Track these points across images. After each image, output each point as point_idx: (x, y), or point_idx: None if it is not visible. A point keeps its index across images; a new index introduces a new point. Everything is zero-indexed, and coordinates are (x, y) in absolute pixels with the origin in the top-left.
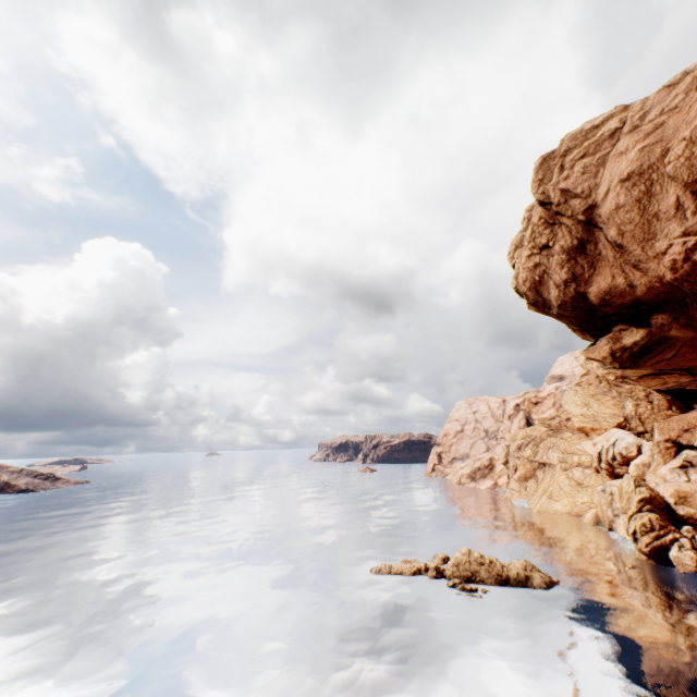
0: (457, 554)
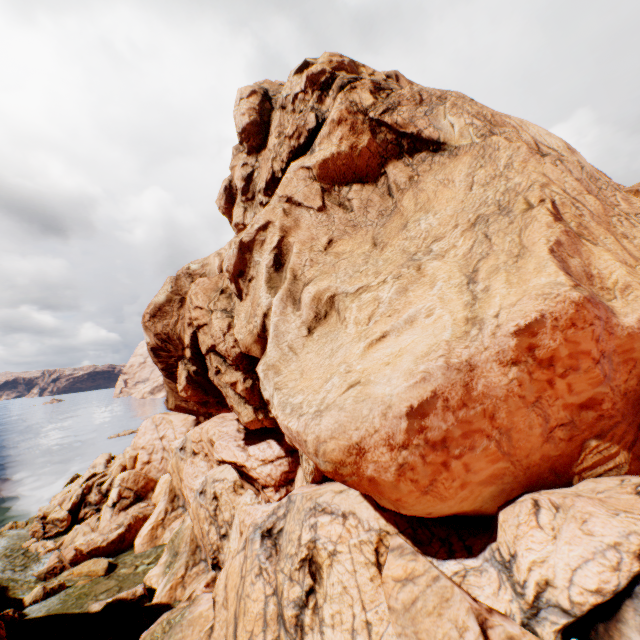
0: None
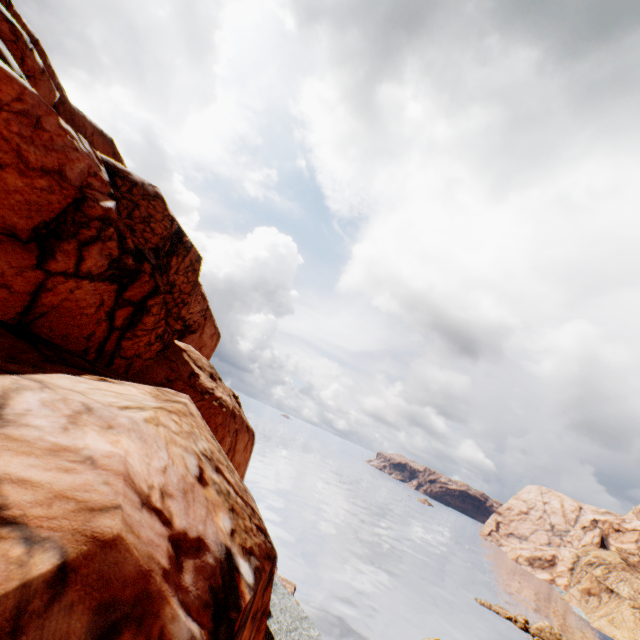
0: (541, 623)
